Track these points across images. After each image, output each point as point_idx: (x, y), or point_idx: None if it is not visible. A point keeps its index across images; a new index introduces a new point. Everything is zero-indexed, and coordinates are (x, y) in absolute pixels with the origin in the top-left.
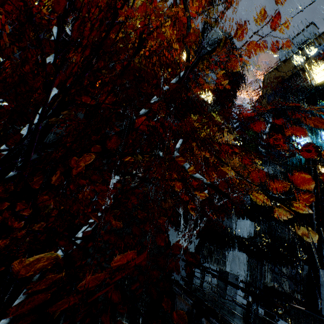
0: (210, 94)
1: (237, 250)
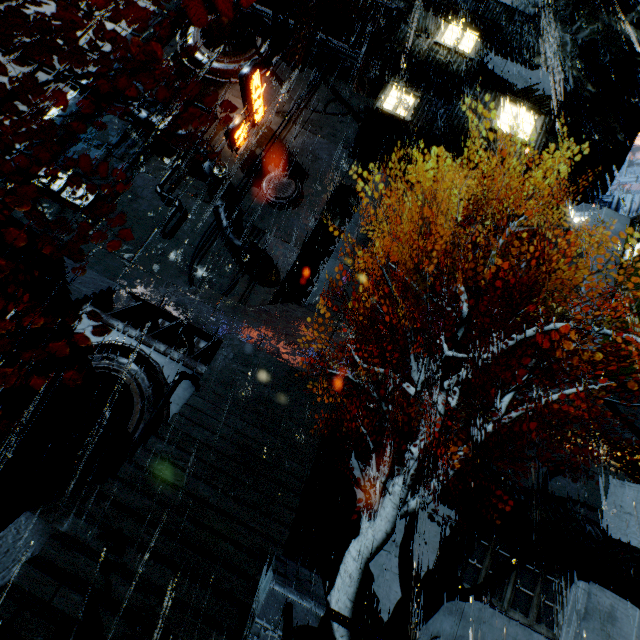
0: (527, 118)
1: (606, 586)
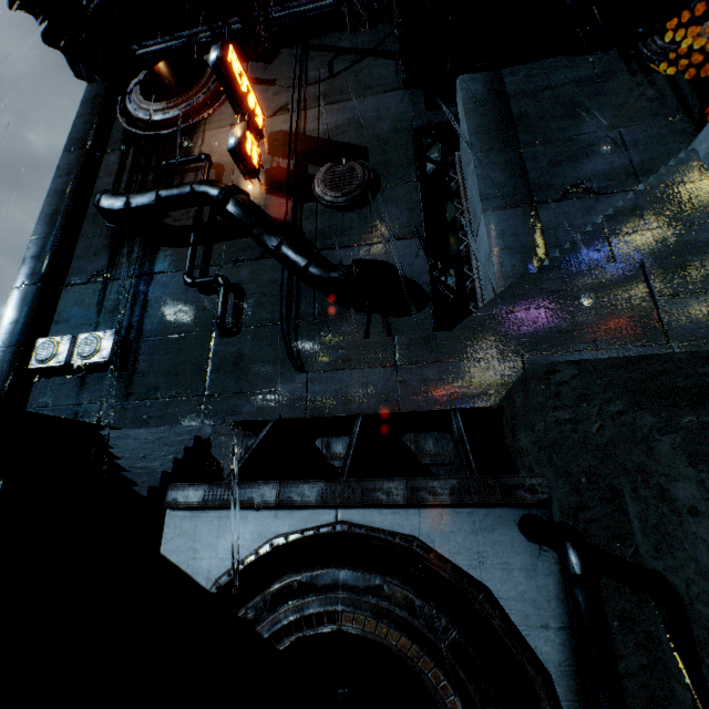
0: None
1: None
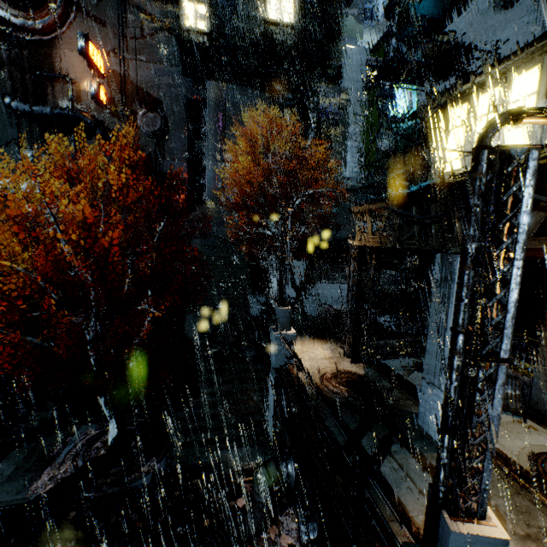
0: None
1: None
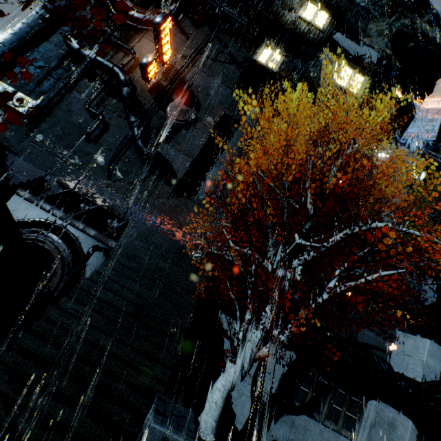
0: (357, 78)
1: (390, 404)
